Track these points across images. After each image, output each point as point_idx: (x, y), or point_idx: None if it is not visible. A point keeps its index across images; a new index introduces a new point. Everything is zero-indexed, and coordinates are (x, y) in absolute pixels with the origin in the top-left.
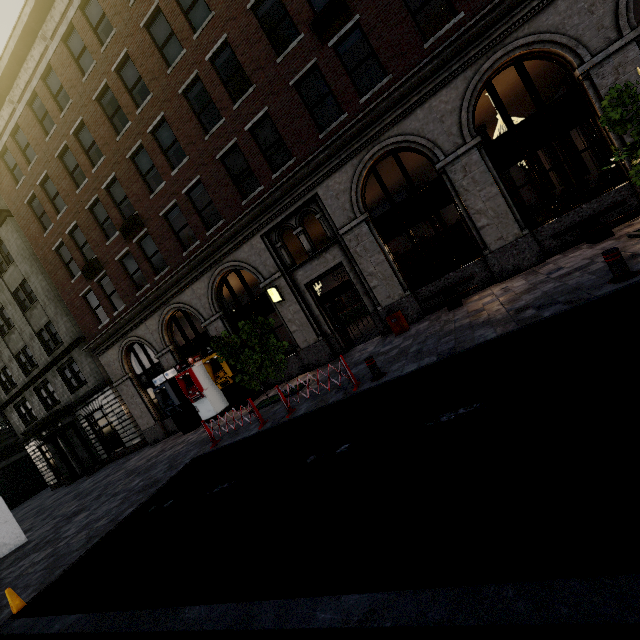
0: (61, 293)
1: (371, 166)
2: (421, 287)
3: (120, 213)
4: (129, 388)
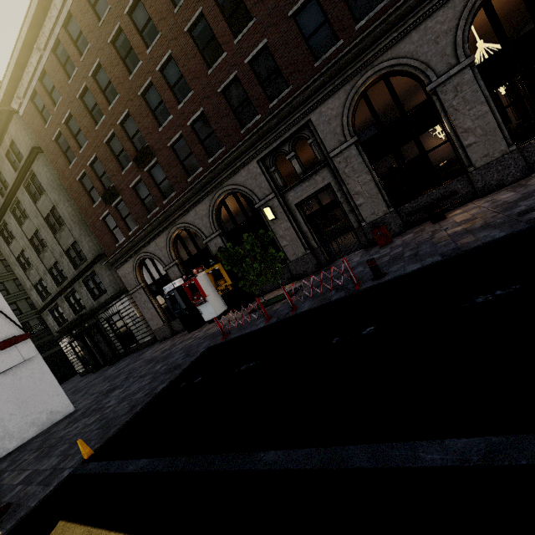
0: (85, 217)
1: (362, 91)
2: (403, 204)
3: (133, 145)
4: (142, 295)
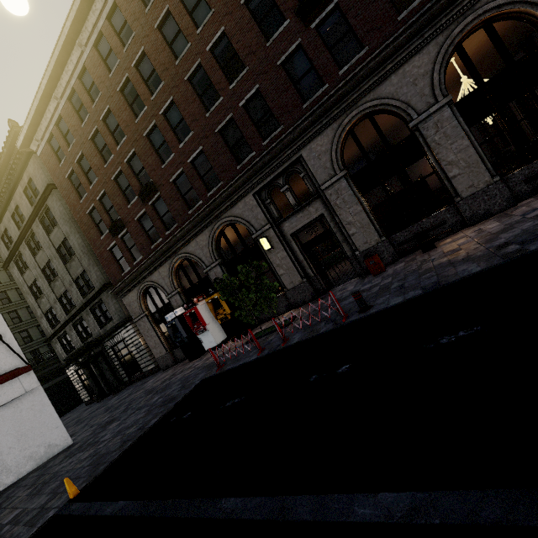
0: (93, 248)
1: (349, 129)
2: (395, 233)
3: (138, 181)
4: (145, 324)
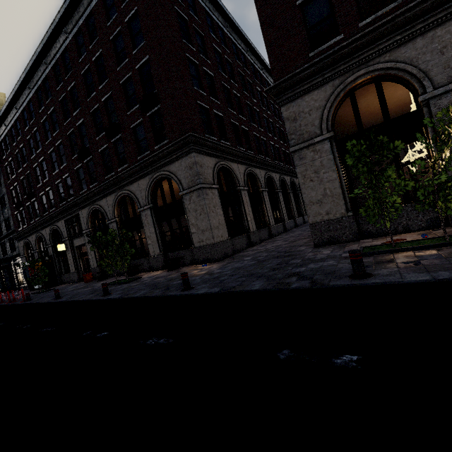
0: (10, 208)
1: (94, 211)
2: None
3: (30, 187)
4: (25, 261)
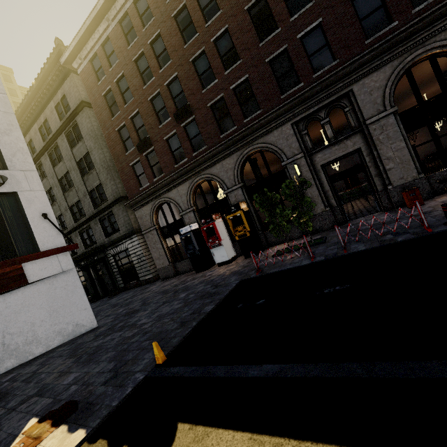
0: (115, 162)
1: (408, 68)
2: (432, 172)
3: (174, 104)
4: (154, 236)
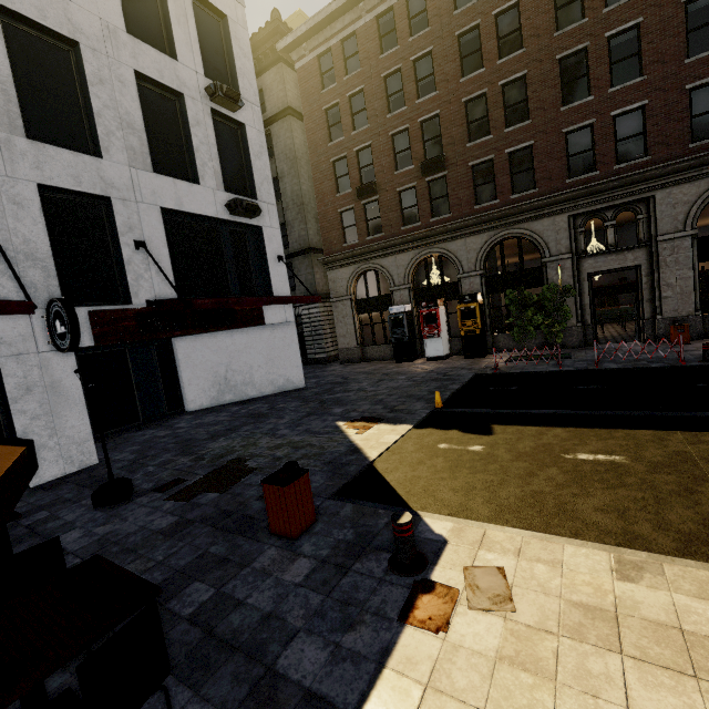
0: (318, 202)
1: None
2: None
3: (423, 149)
4: (345, 308)
